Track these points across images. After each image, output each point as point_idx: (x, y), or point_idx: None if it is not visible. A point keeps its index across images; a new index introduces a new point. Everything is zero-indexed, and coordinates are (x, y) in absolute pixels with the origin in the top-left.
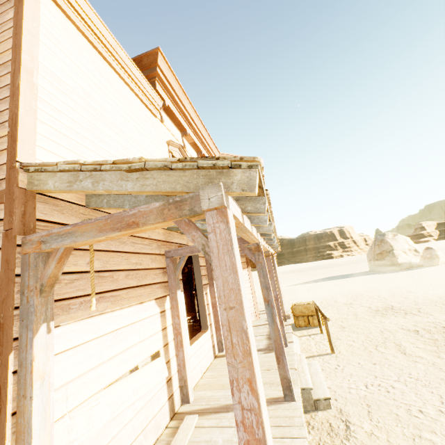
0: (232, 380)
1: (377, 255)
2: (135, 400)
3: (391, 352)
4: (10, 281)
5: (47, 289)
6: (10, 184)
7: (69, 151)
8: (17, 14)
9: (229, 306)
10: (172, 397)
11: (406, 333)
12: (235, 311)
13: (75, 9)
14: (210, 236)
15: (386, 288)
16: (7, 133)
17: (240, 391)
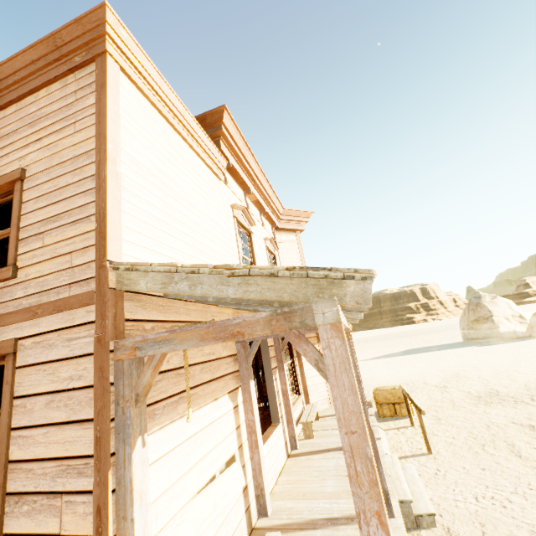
0: (359, 512)
1: (473, 322)
2: (216, 515)
3: (503, 454)
4: (105, 391)
5: (142, 399)
6: (101, 285)
7: (148, 238)
8: (100, 100)
9: (350, 430)
10: (249, 509)
11: (519, 429)
12: (357, 436)
13: (148, 82)
14: (324, 352)
15: (487, 366)
16: (93, 228)
17: (368, 525)
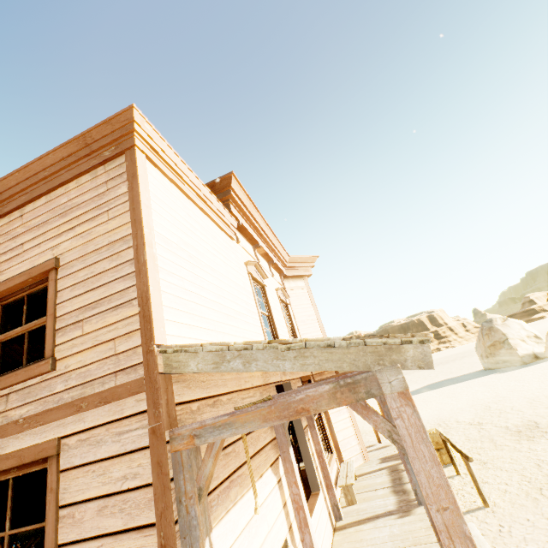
0: None
1: (489, 348)
2: None
3: None
4: (166, 489)
5: (204, 493)
6: (150, 370)
7: (184, 313)
8: (132, 189)
9: (441, 506)
10: None
11: None
12: (450, 513)
13: (169, 164)
14: (397, 422)
15: (517, 394)
16: (136, 312)
17: None
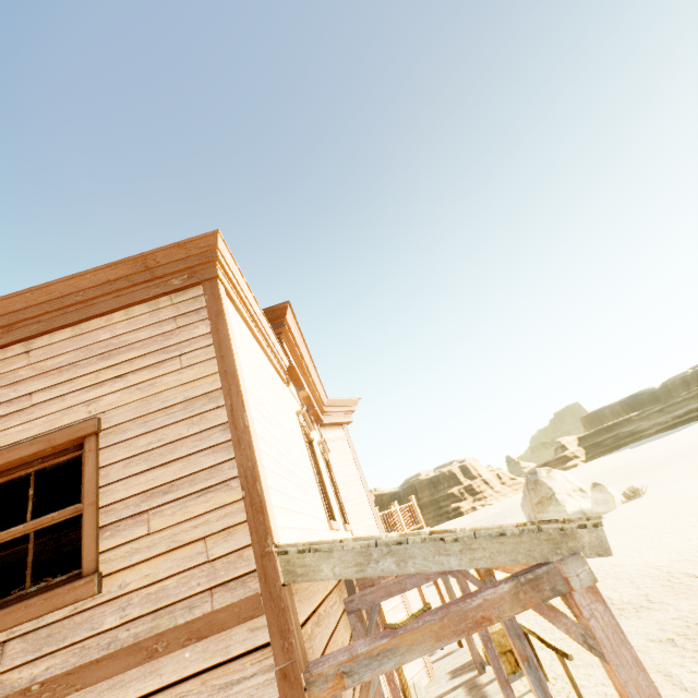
0: None
1: (537, 505)
2: None
3: (668, 692)
4: None
5: None
6: (269, 582)
7: (278, 492)
8: (218, 331)
9: None
10: None
11: (661, 647)
12: None
13: (241, 296)
14: (591, 622)
15: None
16: (237, 497)
17: None
